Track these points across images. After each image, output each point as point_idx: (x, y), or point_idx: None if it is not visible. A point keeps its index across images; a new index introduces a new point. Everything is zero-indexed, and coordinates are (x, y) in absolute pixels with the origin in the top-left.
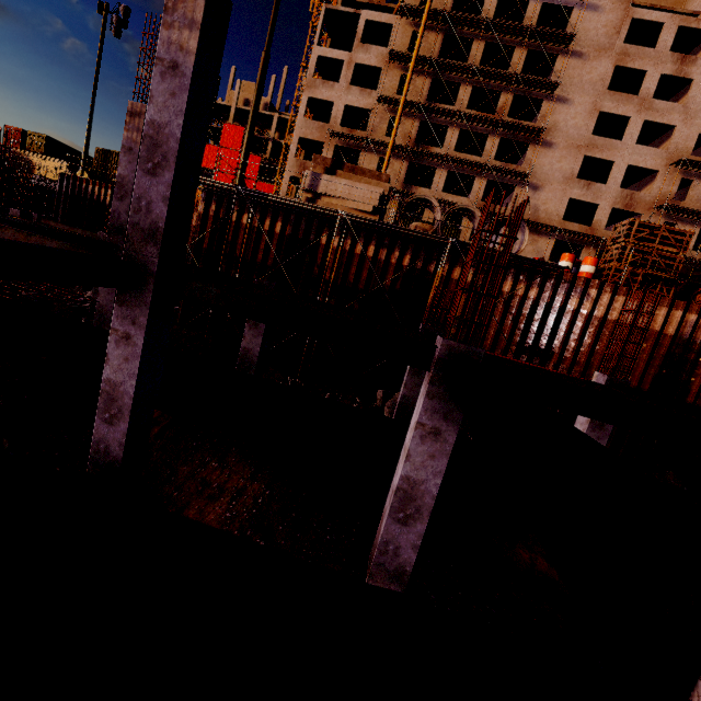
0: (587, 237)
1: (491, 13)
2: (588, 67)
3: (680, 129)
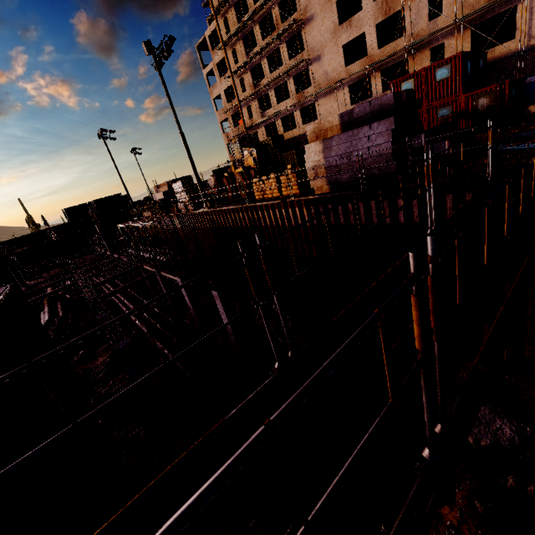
0: (362, 70)
1: None
2: None
3: None
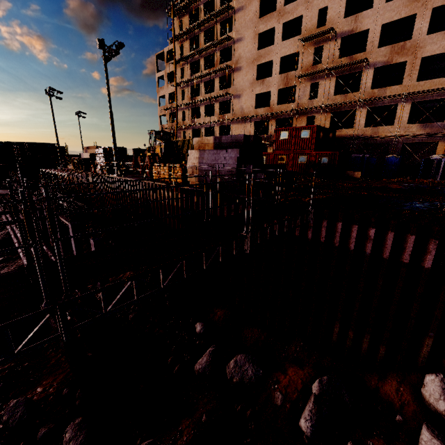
0: (265, 114)
1: (202, 16)
2: (247, 12)
3: (306, 15)
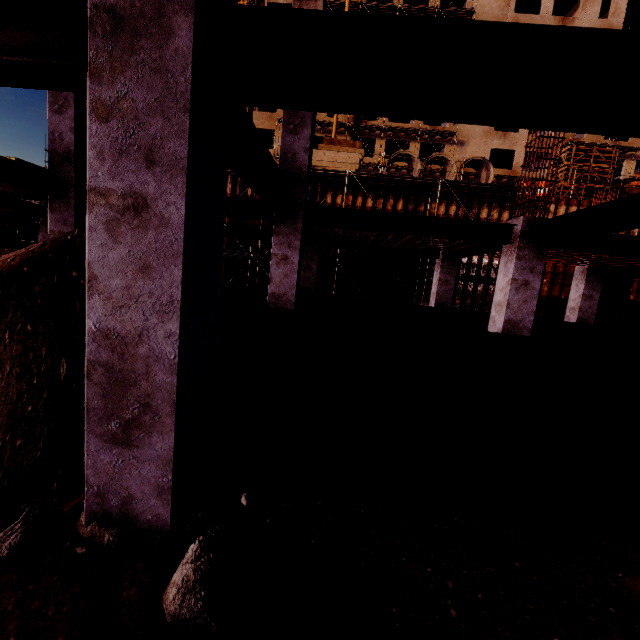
0: (511, 178)
1: (401, 0)
2: None
3: None
